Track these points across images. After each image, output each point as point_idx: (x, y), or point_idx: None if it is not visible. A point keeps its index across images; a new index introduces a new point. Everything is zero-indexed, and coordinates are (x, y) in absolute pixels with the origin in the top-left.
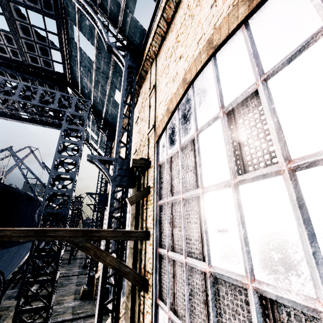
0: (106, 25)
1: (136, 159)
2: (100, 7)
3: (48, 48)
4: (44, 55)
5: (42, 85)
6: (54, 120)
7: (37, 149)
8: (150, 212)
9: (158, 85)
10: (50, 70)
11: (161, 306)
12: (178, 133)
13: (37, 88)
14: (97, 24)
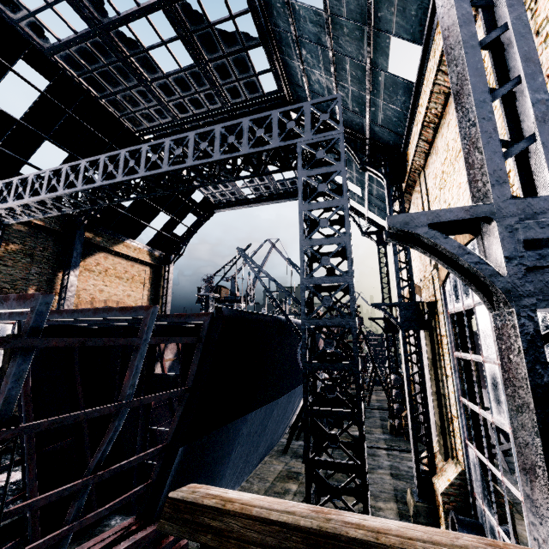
0: None
1: None
2: None
3: (244, 53)
4: (242, 73)
5: None
6: (286, 187)
7: (277, 240)
8: None
9: None
10: (258, 97)
11: None
12: None
13: (240, 122)
14: None
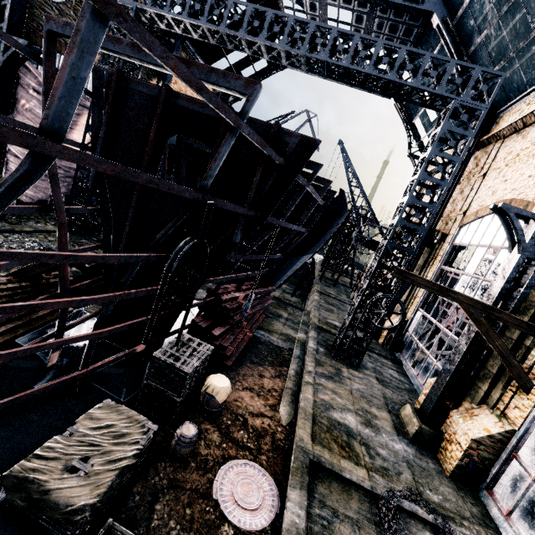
0: None
1: None
2: None
3: None
4: None
5: (385, 11)
6: None
7: (315, 115)
8: None
9: None
10: None
11: None
12: None
13: (423, 54)
14: None
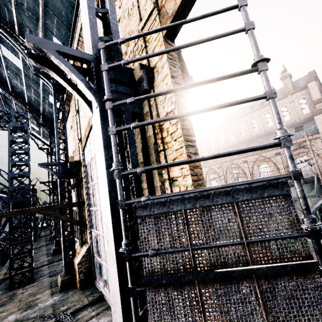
0: (29, 50)
1: (71, 163)
2: (20, 35)
3: None
4: None
5: None
6: None
7: None
8: (84, 191)
9: (80, 111)
10: None
11: (92, 230)
12: (90, 151)
13: None
14: (20, 50)
